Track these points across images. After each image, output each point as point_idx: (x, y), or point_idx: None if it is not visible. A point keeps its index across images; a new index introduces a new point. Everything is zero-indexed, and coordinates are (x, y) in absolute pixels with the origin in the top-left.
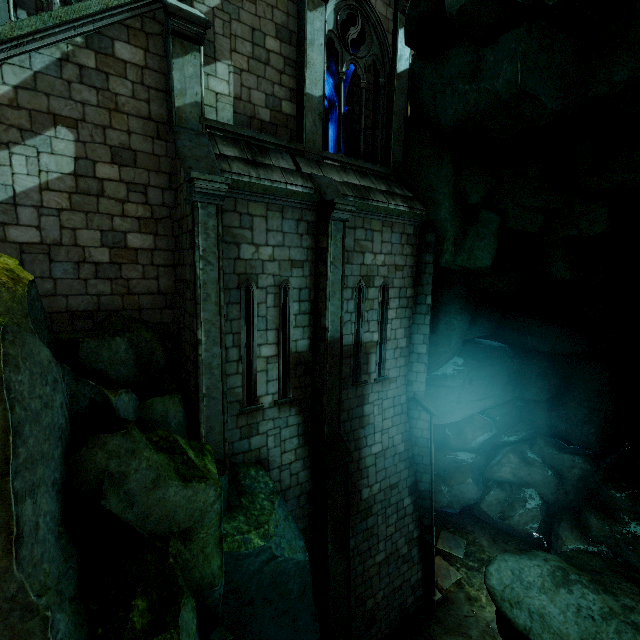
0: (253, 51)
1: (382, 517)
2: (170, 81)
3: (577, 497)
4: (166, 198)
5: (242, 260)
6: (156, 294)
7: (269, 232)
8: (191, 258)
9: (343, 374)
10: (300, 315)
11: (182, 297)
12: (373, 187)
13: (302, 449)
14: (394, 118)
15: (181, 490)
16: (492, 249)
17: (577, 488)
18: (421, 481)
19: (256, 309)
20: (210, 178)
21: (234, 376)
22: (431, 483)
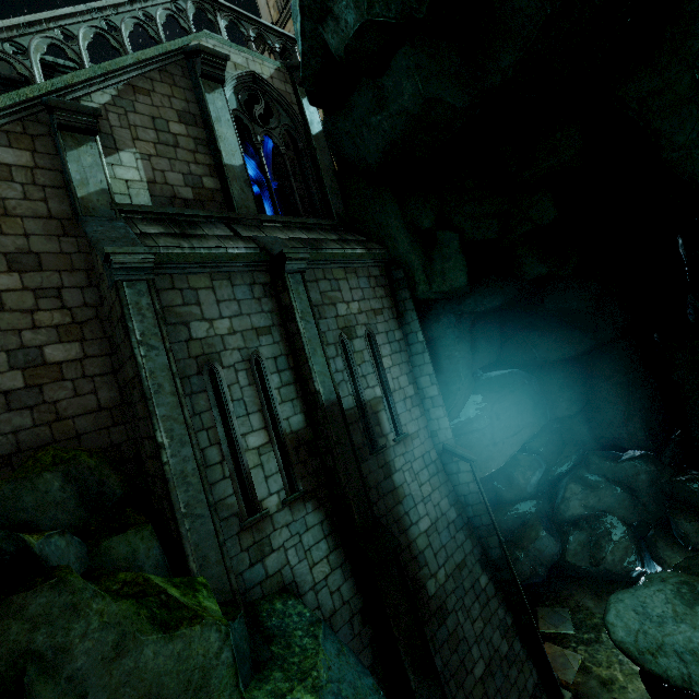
0: (158, 137)
1: (462, 612)
2: (67, 174)
3: (658, 506)
4: (88, 297)
5: (196, 340)
6: (97, 411)
7: (221, 303)
8: (128, 348)
9: (356, 444)
10: (284, 387)
11: (131, 404)
12: (323, 238)
13: (335, 553)
14: (323, 174)
15: (164, 646)
16: (462, 266)
17: (653, 496)
18: (490, 548)
19: (228, 393)
20: (130, 250)
21: (221, 483)
22: (501, 546)
